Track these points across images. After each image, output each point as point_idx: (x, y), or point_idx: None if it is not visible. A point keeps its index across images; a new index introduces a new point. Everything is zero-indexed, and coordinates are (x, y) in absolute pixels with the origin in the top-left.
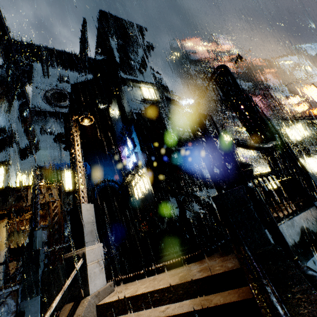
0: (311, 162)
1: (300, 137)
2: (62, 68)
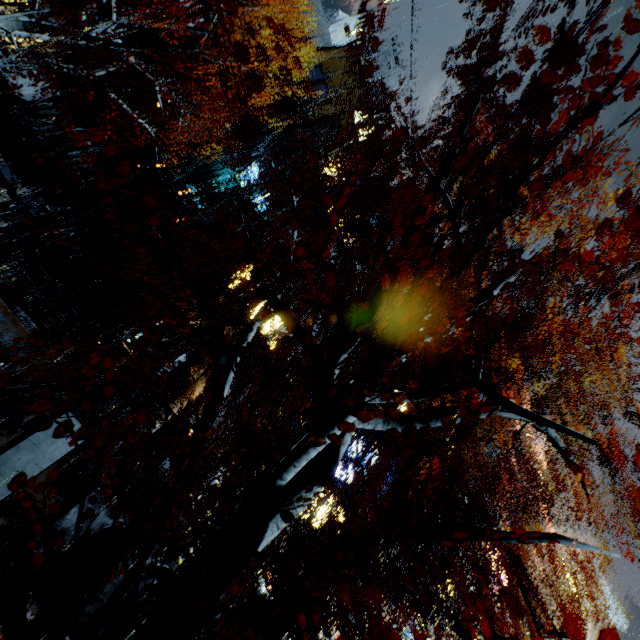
0: None
1: None
2: None
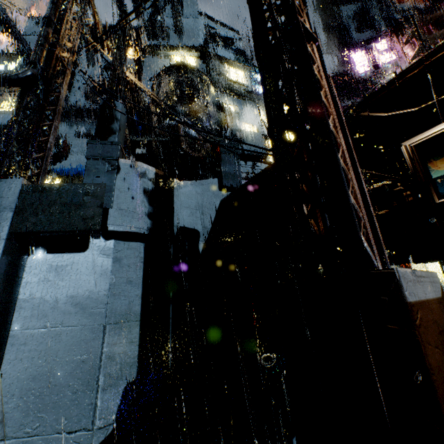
0: None
1: None
2: None
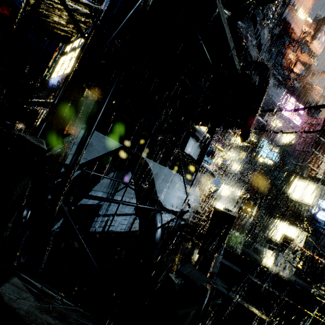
0: (283, 228)
1: (300, 198)
2: None
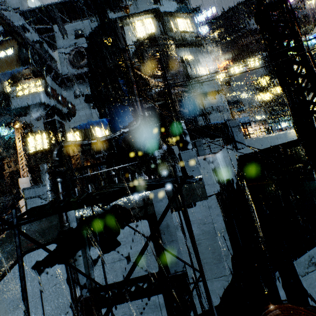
0: None
1: None
2: (75, 19)
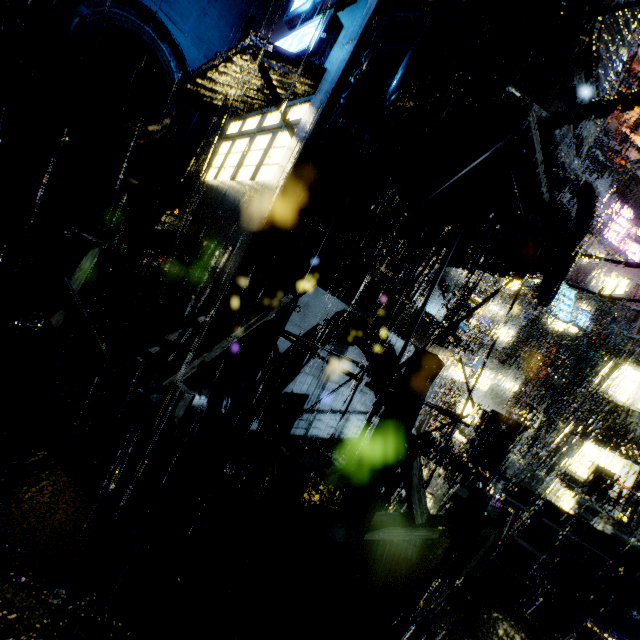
0: (593, 455)
1: (630, 401)
2: None
